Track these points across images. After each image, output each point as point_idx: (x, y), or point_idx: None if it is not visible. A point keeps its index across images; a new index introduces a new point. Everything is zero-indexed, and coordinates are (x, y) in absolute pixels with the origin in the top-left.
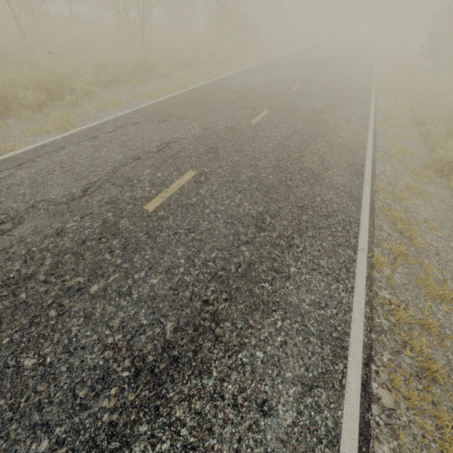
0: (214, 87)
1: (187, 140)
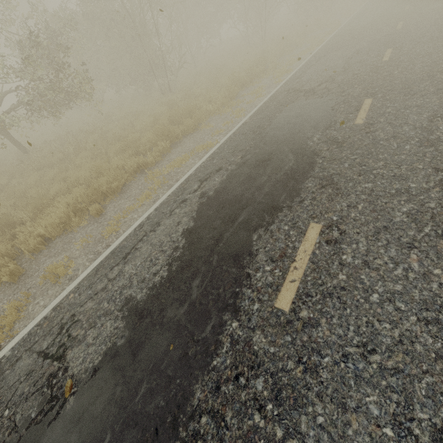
0: (343, 33)
1: (367, 46)
